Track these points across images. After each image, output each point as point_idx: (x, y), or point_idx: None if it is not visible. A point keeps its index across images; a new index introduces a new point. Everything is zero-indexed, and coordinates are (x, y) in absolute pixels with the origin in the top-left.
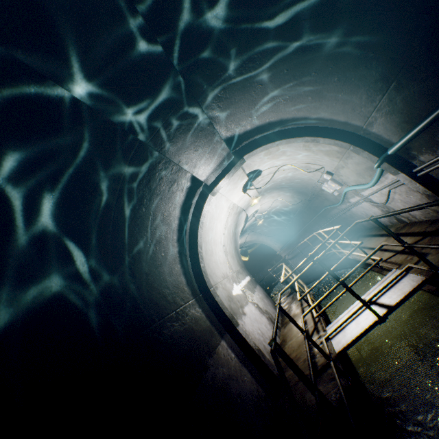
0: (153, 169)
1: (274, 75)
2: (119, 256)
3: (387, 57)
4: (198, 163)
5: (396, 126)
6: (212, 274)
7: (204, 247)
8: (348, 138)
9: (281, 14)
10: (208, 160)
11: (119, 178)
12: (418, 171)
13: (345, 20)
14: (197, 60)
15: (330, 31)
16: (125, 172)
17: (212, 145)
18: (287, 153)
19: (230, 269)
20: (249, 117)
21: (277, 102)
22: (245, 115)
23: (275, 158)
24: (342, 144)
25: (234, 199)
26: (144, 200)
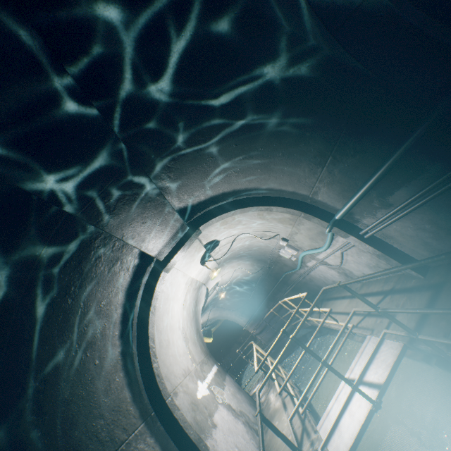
0: (87, 246)
1: (223, 148)
2: (17, 382)
3: (322, 137)
4: (147, 236)
5: (338, 194)
6: (169, 374)
7: (158, 337)
8: (298, 206)
9: (226, 95)
10: (160, 232)
11: (32, 261)
12: (364, 233)
13: (282, 105)
14: (142, 130)
15: (271, 113)
16: (43, 253)
17: (164, 216)
18: (243, 222)
19: (193, 361)
20: (202, 188)
21: (229, 174)
22: (198, 186)
23: (232, 227)
24: (294, 211)
25: (193, 273)
26: (71, 288)
